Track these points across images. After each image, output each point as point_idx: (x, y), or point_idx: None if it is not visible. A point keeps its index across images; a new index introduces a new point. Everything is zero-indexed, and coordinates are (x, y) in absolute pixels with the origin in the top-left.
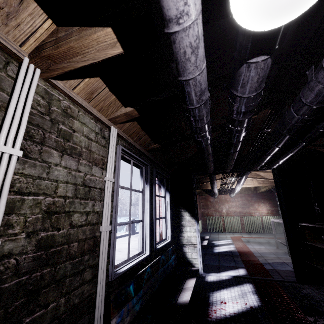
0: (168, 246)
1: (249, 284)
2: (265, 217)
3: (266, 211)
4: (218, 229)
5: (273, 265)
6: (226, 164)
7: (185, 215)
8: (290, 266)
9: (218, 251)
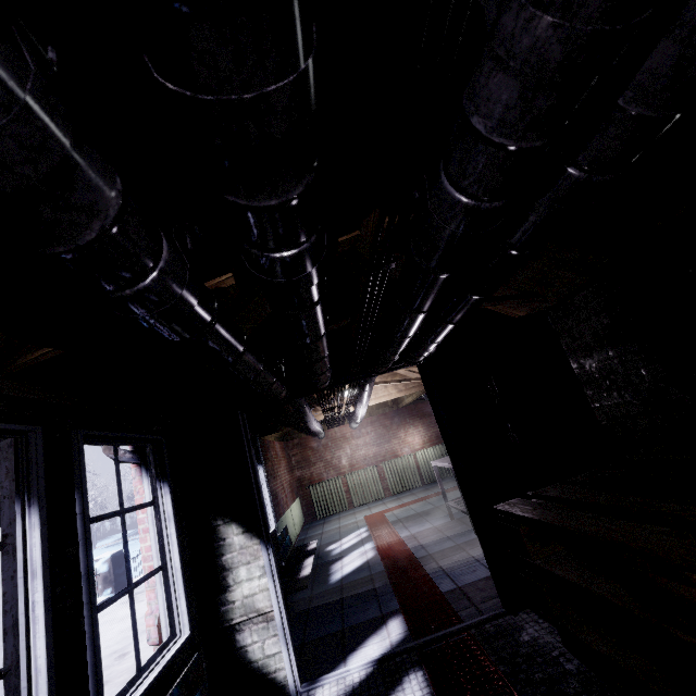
0: (181, 661)
1: (415, 672)
2: (420, 453)
3: (421, 440)
4: (339, 505)
5: (453, 573)
6: (308, 375)
7: (230, 534)
8: (483, 564)
9: (340, 576)
